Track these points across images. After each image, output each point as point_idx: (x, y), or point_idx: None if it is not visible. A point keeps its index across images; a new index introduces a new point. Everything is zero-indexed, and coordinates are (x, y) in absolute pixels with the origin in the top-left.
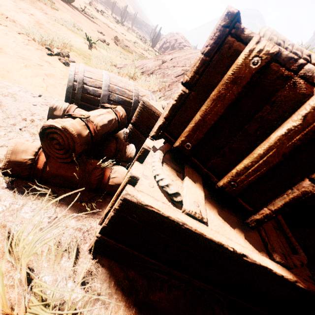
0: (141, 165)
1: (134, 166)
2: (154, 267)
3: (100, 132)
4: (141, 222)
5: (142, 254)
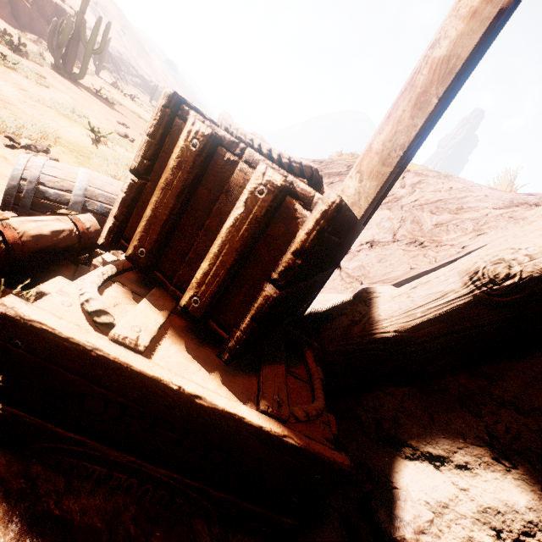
0: (68, 281)
1: (52, 281)
2: (78, 449)
3: (30, 245)
4: (32, 354)
5: (51, 421)
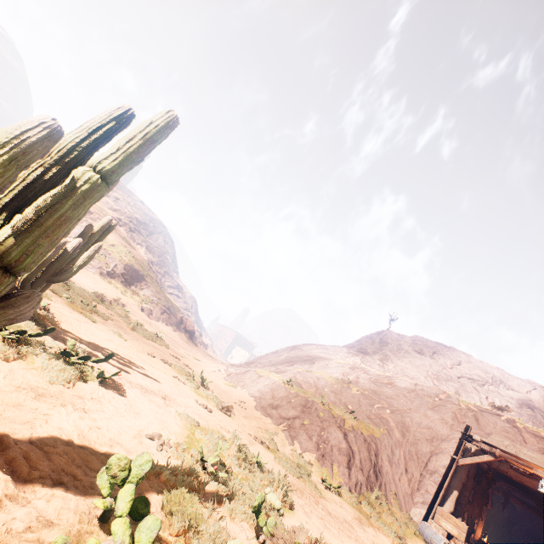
0: None
1: None
2: None
3: None
4: None
5: None
